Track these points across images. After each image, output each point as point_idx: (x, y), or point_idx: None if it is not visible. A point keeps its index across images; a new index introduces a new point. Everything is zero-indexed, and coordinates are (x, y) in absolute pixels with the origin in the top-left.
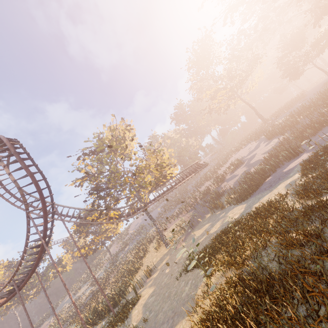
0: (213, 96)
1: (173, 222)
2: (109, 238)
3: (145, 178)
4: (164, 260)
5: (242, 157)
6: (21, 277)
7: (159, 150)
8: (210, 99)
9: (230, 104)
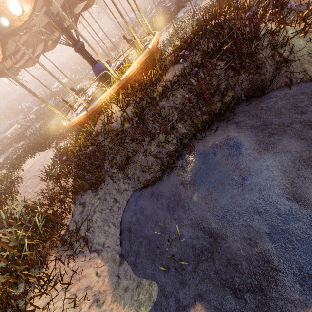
0: None
1: None
2: None
3: None
4: None
5: None
6: None
7: None
8: None
9: None
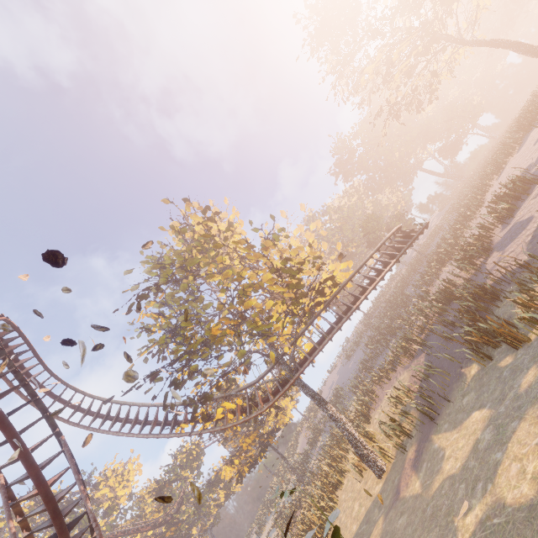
0: (387, 72)
1: (387, 386)
2: (271, 435)
3: (263, 311)
4: (371, 532)
5: (524, 169)
6: None
7: (275, 235)
8: (382, 84)
9: (438, 74)
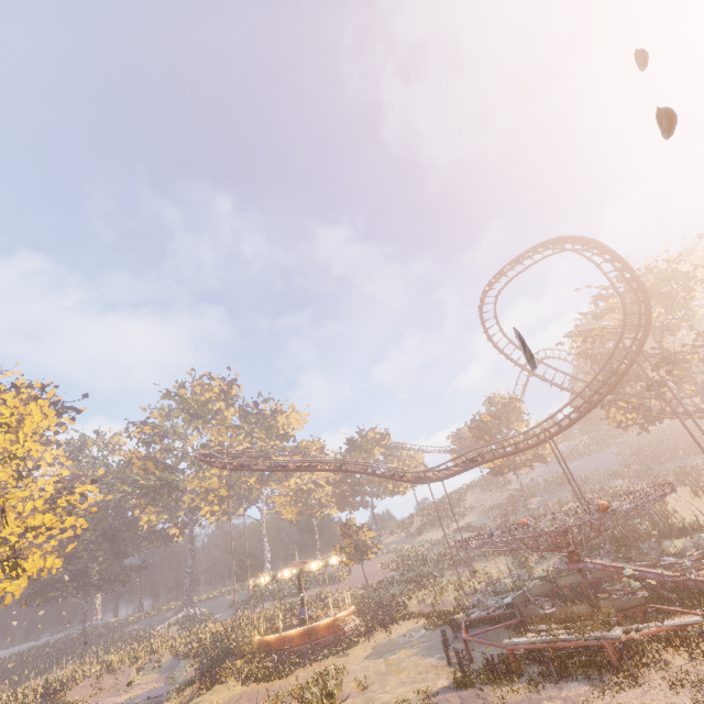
0: None
1: None
2: (544, 458)
3: None
4: None
5: None
6: (546, 429)
7: None
8: None
9: None
